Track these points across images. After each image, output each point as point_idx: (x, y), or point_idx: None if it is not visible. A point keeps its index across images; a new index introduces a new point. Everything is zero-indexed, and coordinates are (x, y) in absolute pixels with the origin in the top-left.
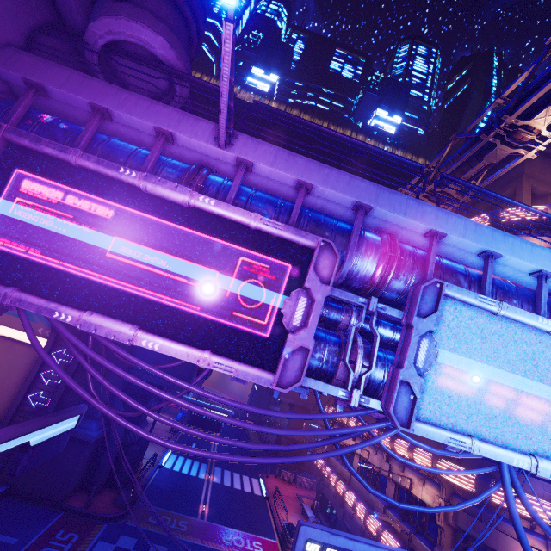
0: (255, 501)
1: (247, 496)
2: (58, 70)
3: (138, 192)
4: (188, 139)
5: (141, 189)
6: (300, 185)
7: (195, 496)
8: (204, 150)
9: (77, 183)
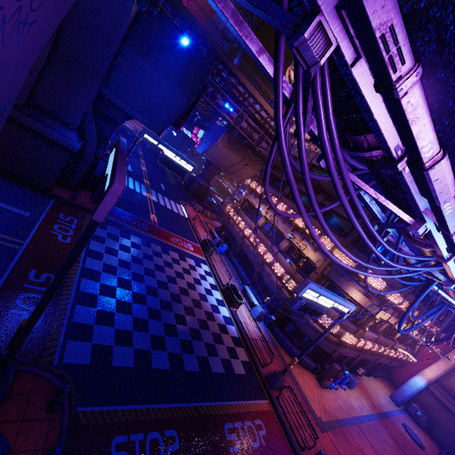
0: (182, 219)
1: (176, 215)
2: None
3: None
4: None
5: None
6: None
7: (145, 208)
8: None
9: None
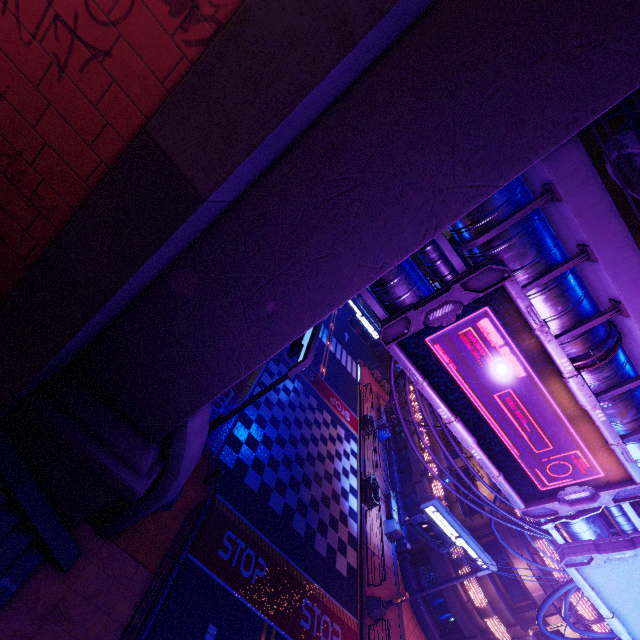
0: (351, 381)
1: (348, 374)
2: (593, 188)
3: (556, 374)
4: (637, 329)
5: (561, 377)
6: None
7: (319, 356)
8: (638, 338)
9: (519, 342)
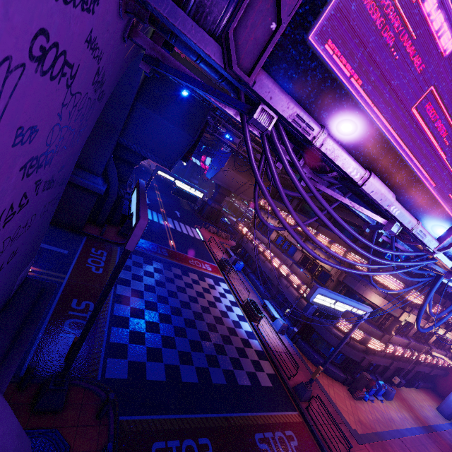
0: (198, 242)
1: (193, 239)
2: None
3: None
4: None
5: None
6: None
7: (163, 235)
8: None
9: None
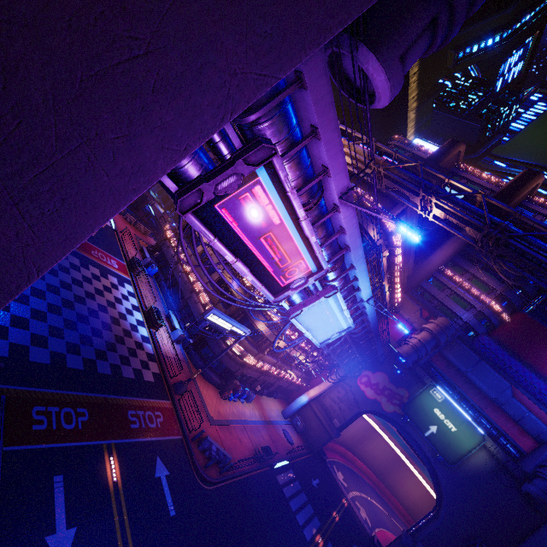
0: (107, 230)
1: None
2: (325, 82)
3: (296, 219)
4: (333, 184)
5: (298, 220)
6: (343, 230)
7: None
8: (332, 189)
9: (278, 201)
